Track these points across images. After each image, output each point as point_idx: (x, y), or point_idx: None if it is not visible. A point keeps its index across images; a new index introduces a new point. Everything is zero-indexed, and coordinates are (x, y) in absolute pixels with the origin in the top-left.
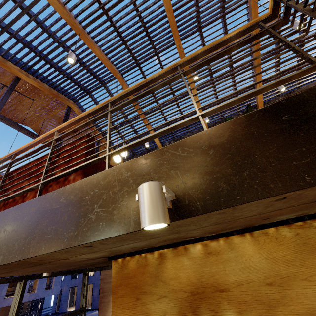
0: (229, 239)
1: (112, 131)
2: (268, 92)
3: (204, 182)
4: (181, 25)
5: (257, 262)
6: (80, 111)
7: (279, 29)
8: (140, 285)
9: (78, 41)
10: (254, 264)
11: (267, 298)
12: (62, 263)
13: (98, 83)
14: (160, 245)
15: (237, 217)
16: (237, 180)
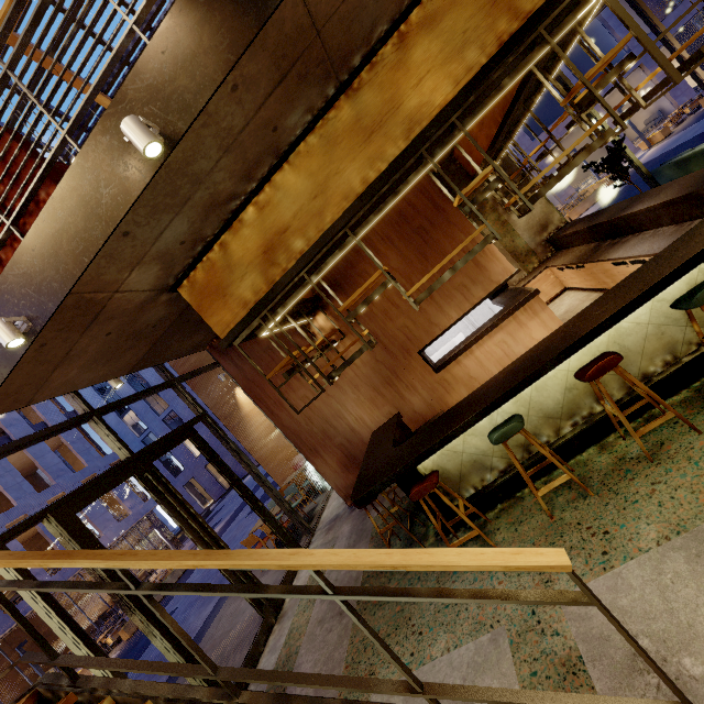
0: (273, 181)
1: None
2: None
3: (175, 103)
4: None
5: (301, 186)
6: None
7: None
8: (220, 285)
9: None
10: (300, 190)
11: (317, 210)
12: (122, 319)
13: None
14: (211, 231)
15: (233, 132)
16: (195, 86)
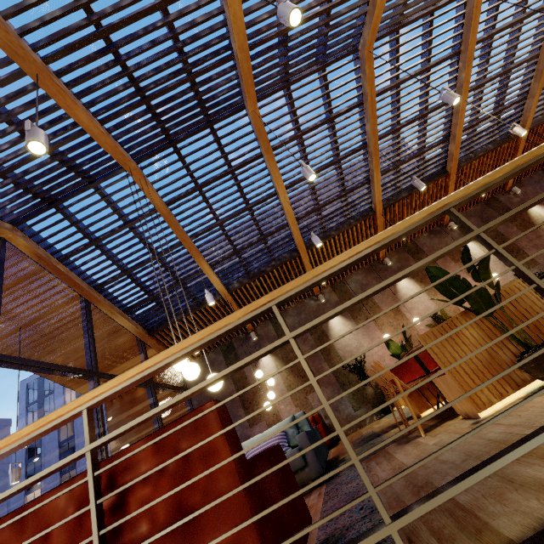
0: None
1: (118, 278)
2: (387, 187)
3: None
4: (258, 75)
5: None
6: (32, 245)
7: (398, 96)
8: None
9: (29, 89)
10: None
11: None
12: None
13: (78, 182)
14: None
15: None
16: None
